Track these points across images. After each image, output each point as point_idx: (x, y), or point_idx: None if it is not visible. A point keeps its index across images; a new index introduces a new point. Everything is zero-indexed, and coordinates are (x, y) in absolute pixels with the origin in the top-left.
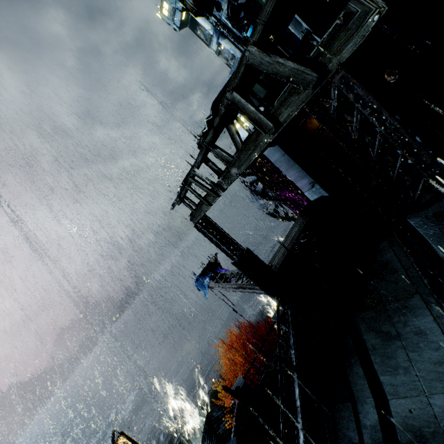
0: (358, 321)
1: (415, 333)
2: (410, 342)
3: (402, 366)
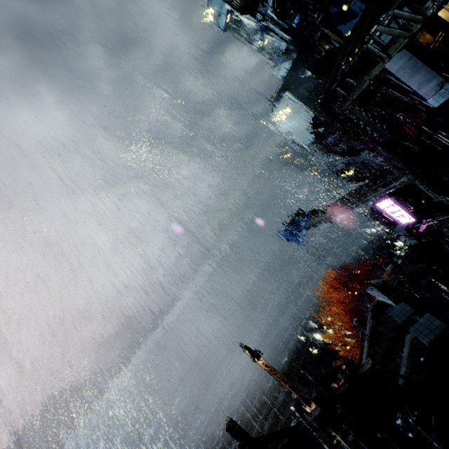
0: None
1: None
2: None
3: None
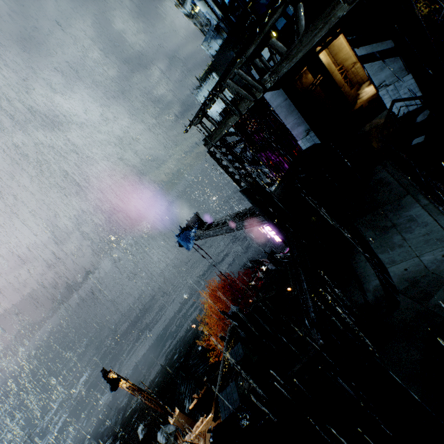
0: (358, 225)
1: (408, 220)
2: (403, 227)
3: (398, 244)
